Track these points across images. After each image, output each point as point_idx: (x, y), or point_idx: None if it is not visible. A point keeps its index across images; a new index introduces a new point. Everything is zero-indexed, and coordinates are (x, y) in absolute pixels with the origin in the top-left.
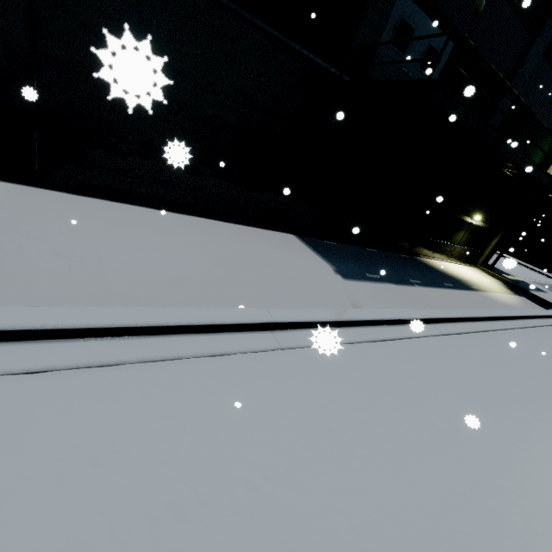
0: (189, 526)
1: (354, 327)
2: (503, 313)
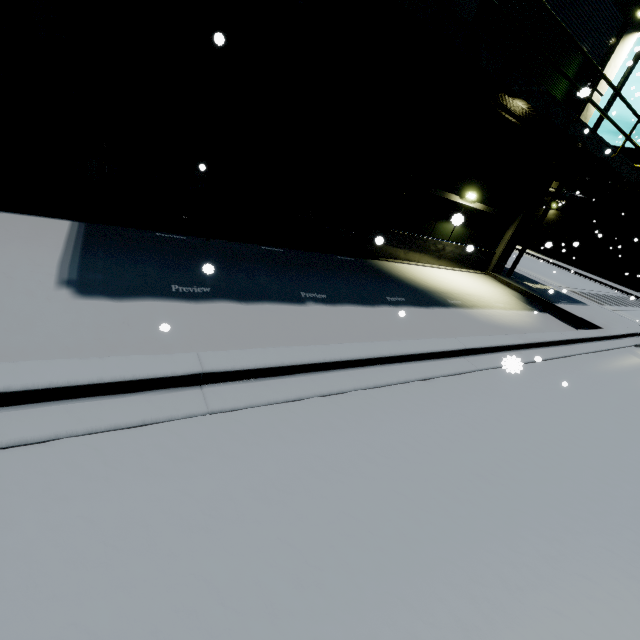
0: None
1: None
2: (454, 344)
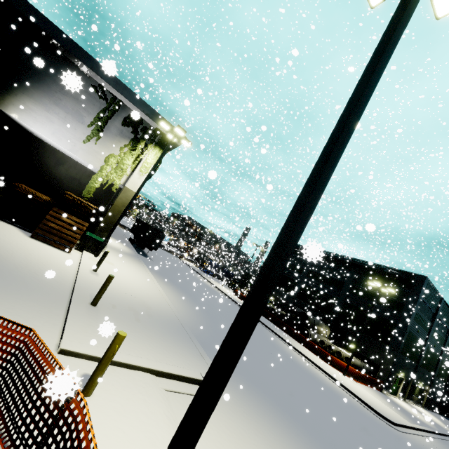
0: None
1: None
2: None
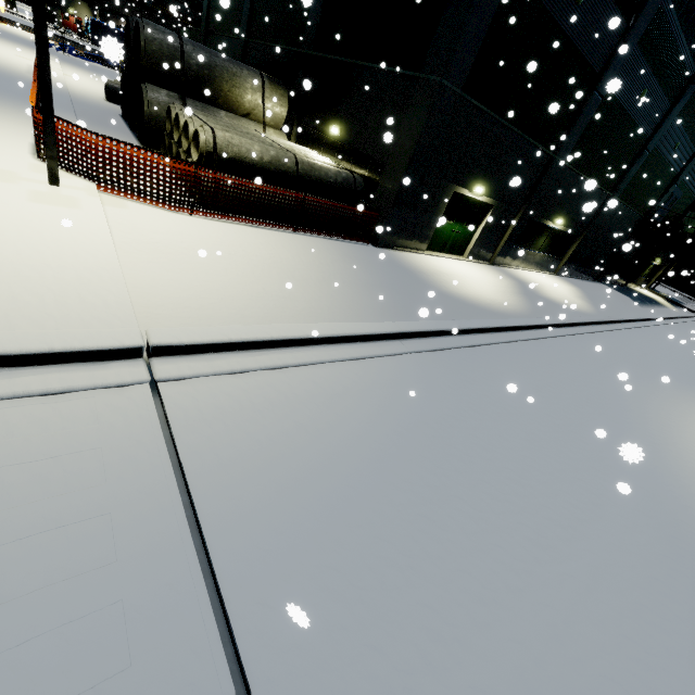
0: (691, 342)
1: (666, 320)
2: (686, 315)
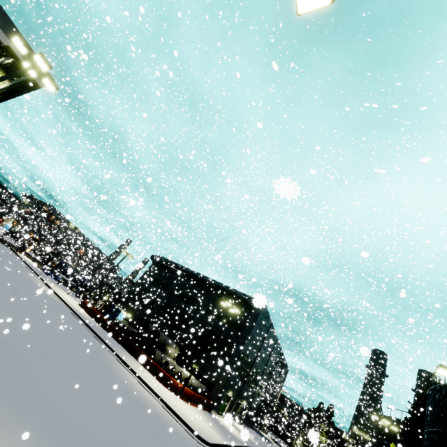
0: None
1: None
2: None
